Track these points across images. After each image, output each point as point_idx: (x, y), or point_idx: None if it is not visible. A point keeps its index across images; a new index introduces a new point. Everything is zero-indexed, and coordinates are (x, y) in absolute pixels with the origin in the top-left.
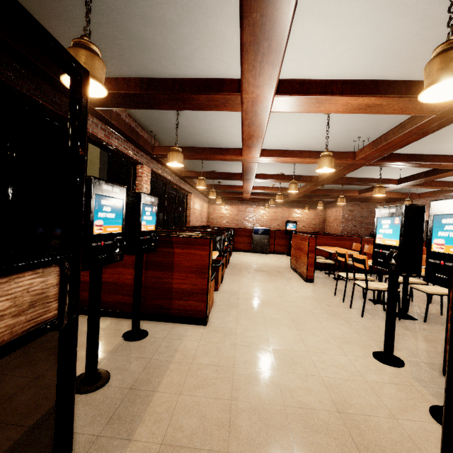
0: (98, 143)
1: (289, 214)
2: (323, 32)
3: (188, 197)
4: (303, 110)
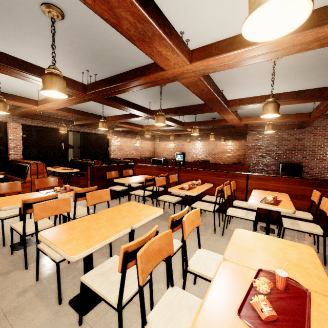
0: None
1: (215, 146)
2: None
3: (109, 138)
4: None
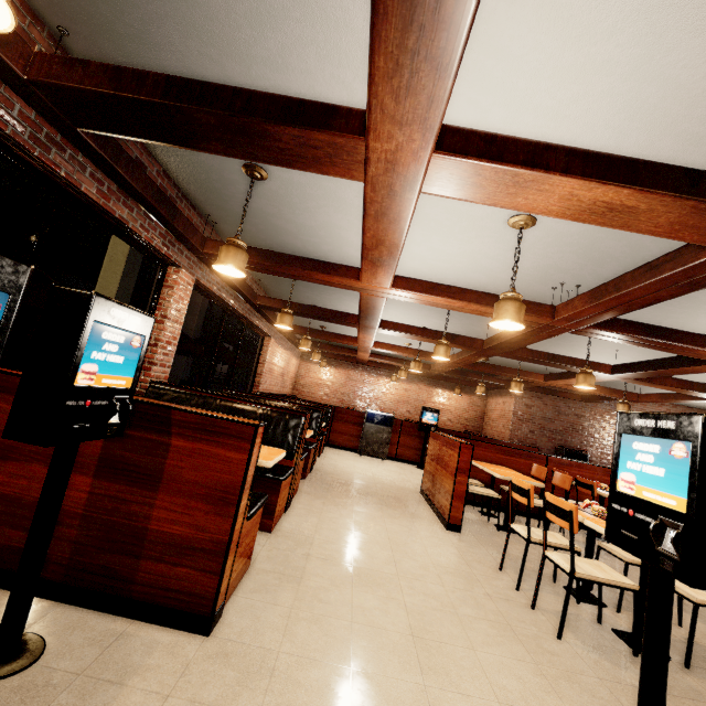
0: (85, 204)
1: (429, 397)
2: (543, 48)
3: (265, 342)
4: (483, 197)
